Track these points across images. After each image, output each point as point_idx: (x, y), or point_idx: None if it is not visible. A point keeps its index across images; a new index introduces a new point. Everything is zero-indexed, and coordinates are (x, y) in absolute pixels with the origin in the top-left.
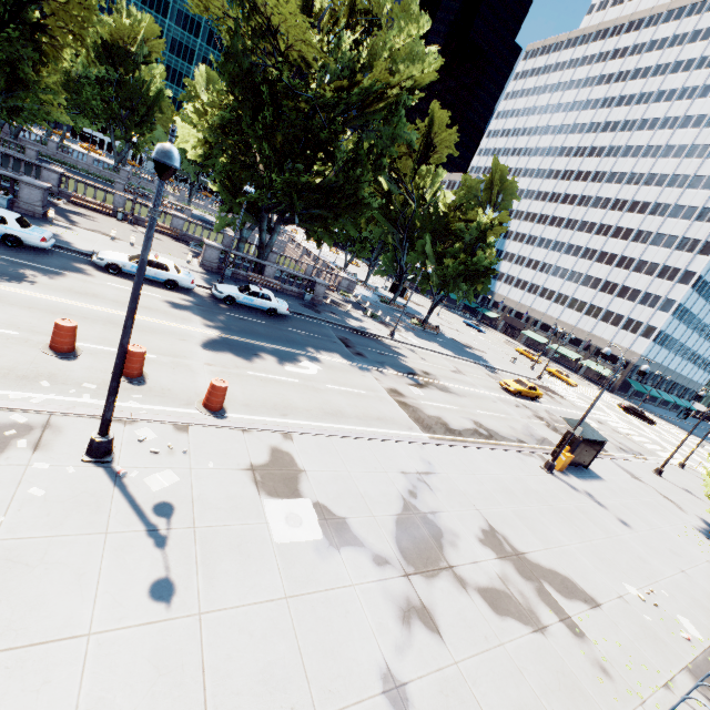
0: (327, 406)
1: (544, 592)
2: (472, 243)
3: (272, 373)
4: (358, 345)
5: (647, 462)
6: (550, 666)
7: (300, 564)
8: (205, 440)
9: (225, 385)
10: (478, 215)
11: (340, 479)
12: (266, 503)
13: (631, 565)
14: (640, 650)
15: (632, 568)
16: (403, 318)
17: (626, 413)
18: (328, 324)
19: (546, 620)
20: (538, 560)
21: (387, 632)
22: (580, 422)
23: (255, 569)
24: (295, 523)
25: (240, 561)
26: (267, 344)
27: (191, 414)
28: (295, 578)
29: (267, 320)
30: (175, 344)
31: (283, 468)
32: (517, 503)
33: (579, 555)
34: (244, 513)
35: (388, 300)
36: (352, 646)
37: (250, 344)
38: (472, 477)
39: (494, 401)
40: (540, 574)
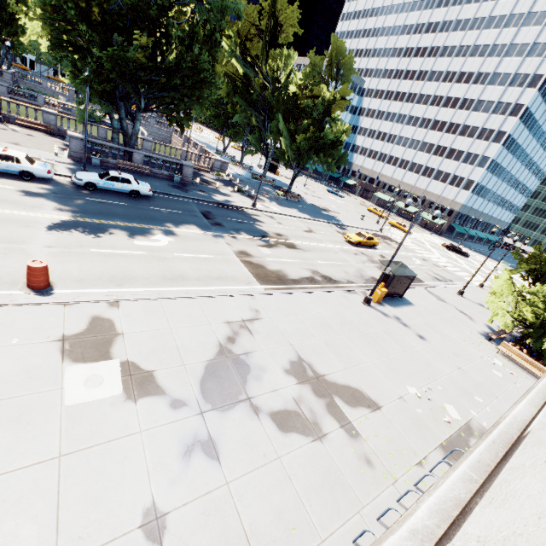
0: (169, 272)
1: (332, 406)
2: (319, 119)
3: (119, 248)
4: (219, 217)
5: (454, 286)
6: (320, 467)
7: (87, 421)
8: (16, 319)
9: (42, 265)
10: (322, 92)
11: (158, 337)
12: (68, 369)
13: (418, 370)
14: (405, 438)
15: (418, 372)
16: (270, 191)
17: (448, 250)
18: (194, 201)
19: (327, 429)
20: (335, 379)
21: (164, 469)
22: (389, 263)
23: (32, 435)
24: (95, 383)
25: (16, 430)
26: (122, 223)
27: (11, 295)
28: (77, 436)
29: (130, 201)
30: (16, 231)
31: (99, 334)
32: (331, 334)
33: (374, 369)
34: (38, 382)
35: (259, 176)
36: (120, 489)
37: (103, 224)
38: (294, 318)
39: (336, 252)
40: (334, 390)
